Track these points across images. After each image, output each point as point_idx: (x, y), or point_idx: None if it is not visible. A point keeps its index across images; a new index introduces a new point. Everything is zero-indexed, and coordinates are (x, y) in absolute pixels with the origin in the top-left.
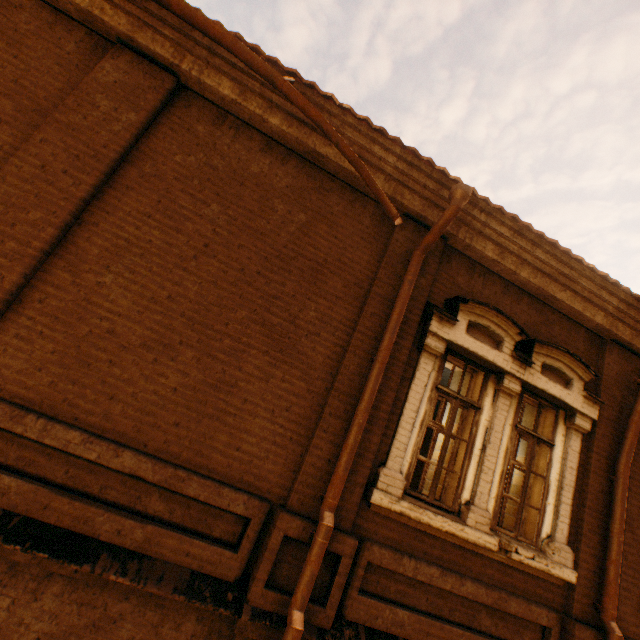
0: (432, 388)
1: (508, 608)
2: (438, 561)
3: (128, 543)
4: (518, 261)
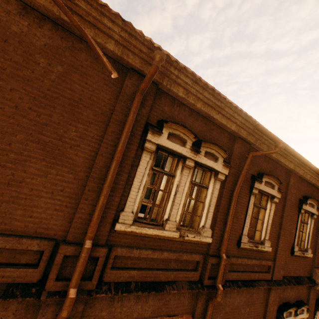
0: (150, 169)
1: (182, 258)
2: (152, 247)
3: None
4: (196, 98)
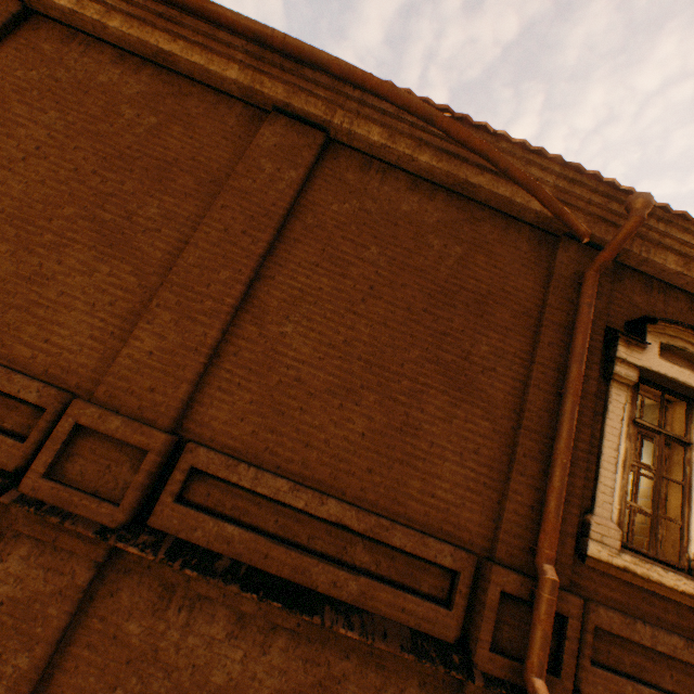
0: (628, 423)
1: None
2: (675, 629)
3: (344, 596)
4: None
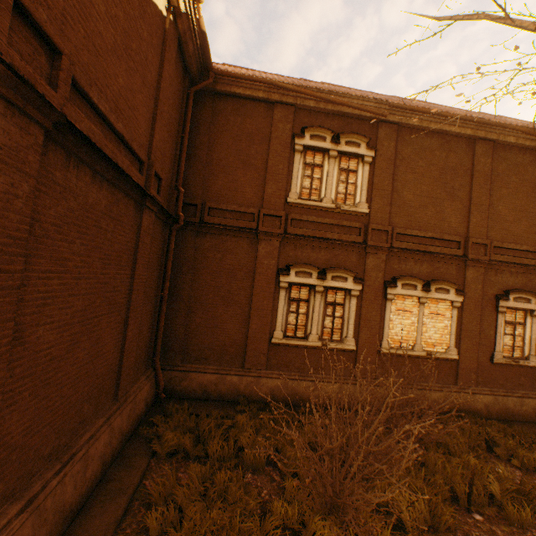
0: None
1: None
2: None
3: (531, 264)
4: None
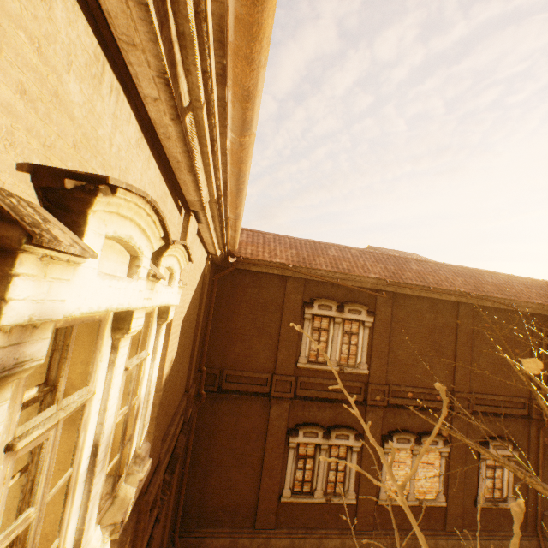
0: None
1: None
2: None
3: (507, 412)
4: None
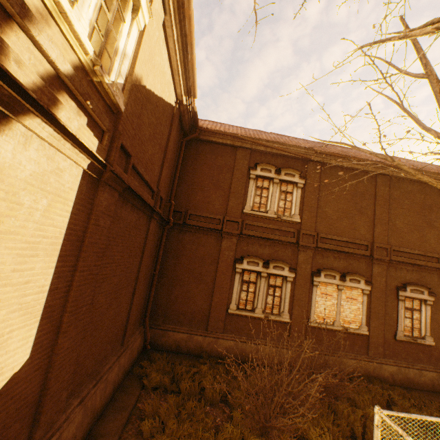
0: None
1: None
2: None
3: (422, 264)
4: None
